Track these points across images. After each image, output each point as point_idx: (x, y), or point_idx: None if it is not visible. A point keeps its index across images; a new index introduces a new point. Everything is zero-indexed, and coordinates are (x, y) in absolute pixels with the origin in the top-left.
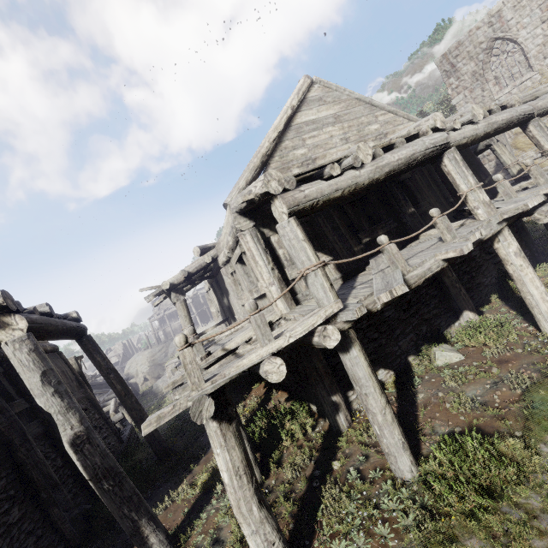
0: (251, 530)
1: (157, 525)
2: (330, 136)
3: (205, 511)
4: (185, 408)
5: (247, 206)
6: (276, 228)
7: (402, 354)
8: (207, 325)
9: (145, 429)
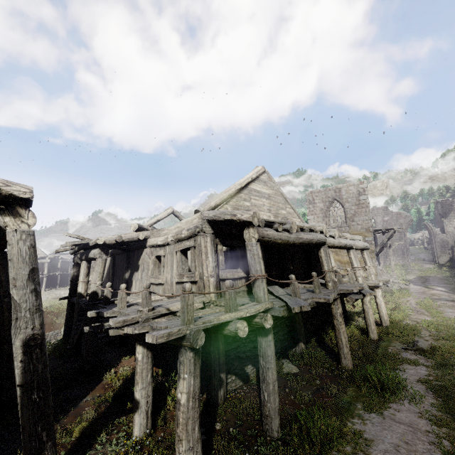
0: (189, 446)
1: (56, 453)
2: (263, 204)
3: (89, 454)
4: (185, 333)
5: (223, 221)
6: (247, 244)
7: None
8: (52, 291)
9: (159, 339)
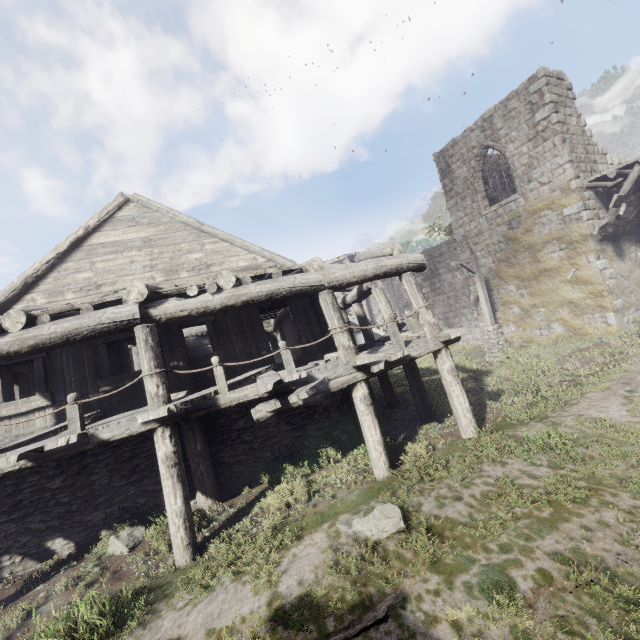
0: None
1: None
2: (131, 261)
3: None
4: None
5: None
6: None
7: (94, 526)
8: None
9: None
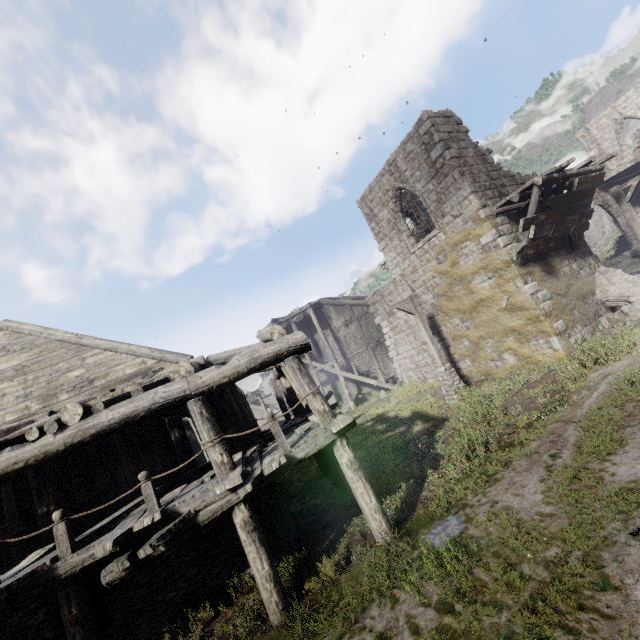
0: None
1: None
2: (2, 395)
3: None
4: None
5: None
6: None
7: None
8: None
9: None
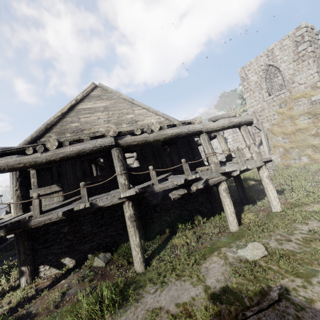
0: None
1: None
2: (98, 118)
3: None
4: None
5: None
6: None
7: (84, 252)
8: None
9: None
